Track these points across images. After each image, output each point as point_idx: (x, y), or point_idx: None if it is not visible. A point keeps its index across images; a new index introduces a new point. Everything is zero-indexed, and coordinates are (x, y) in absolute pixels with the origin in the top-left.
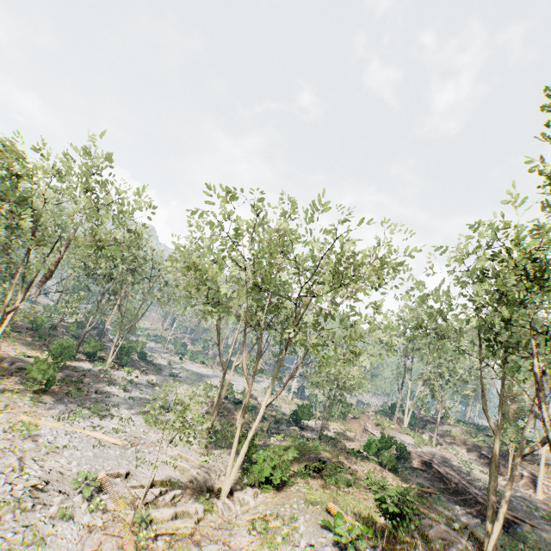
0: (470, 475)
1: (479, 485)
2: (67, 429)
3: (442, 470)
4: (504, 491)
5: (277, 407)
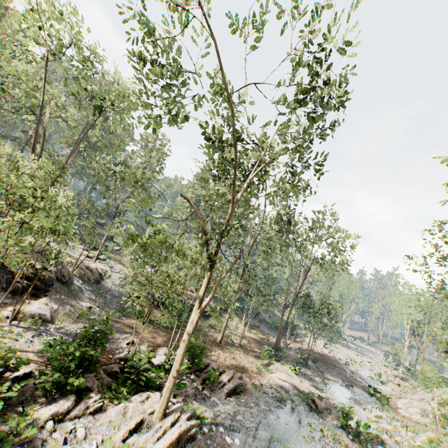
0: None
1: None
2: (349, 353)
3: None
4: None
5: None
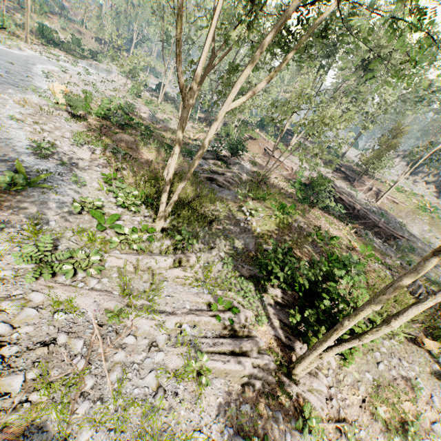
0: (356, 198)
1: (368, 209)
2: None
3: (345, 198)
4: (378, 210)
5: (163, 121)
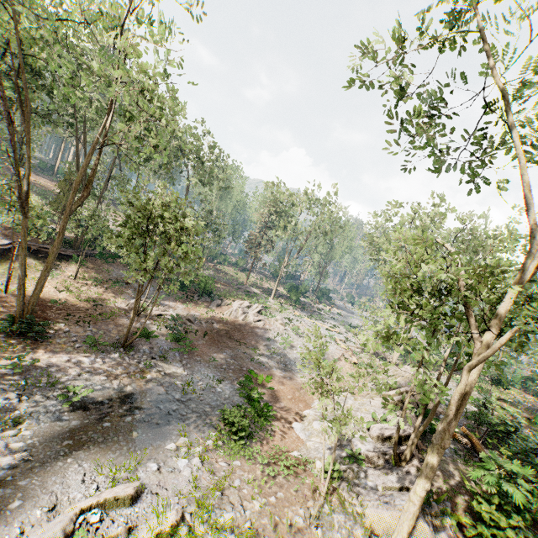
0: None
1: None
2: (312, 321)
3: None
4: None
5: None
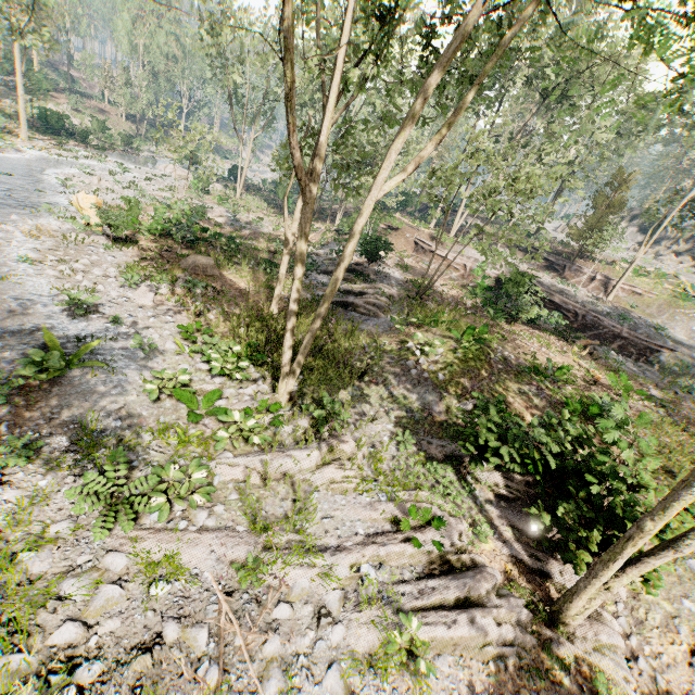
0: (575, 297)
1: (598, 311)
2: None
3: (559, 300)
4: (614, 310)
5: (250, 225)
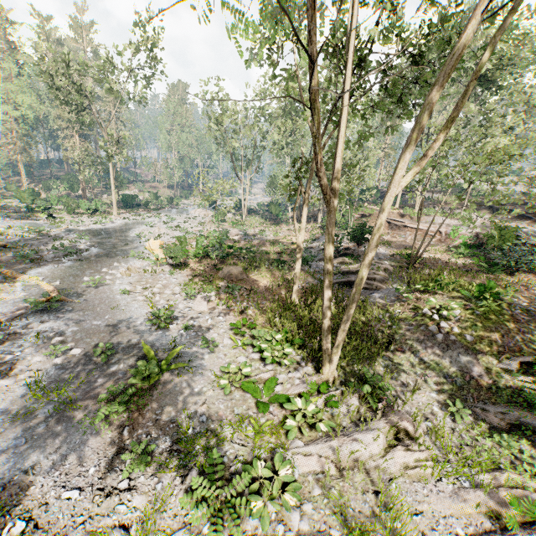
0: None
1: None
2: None
3: None
4: None
5: (257, 237)
